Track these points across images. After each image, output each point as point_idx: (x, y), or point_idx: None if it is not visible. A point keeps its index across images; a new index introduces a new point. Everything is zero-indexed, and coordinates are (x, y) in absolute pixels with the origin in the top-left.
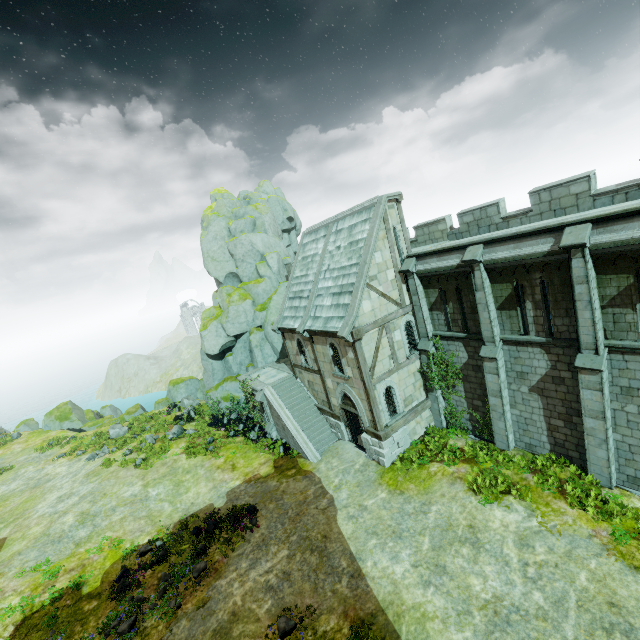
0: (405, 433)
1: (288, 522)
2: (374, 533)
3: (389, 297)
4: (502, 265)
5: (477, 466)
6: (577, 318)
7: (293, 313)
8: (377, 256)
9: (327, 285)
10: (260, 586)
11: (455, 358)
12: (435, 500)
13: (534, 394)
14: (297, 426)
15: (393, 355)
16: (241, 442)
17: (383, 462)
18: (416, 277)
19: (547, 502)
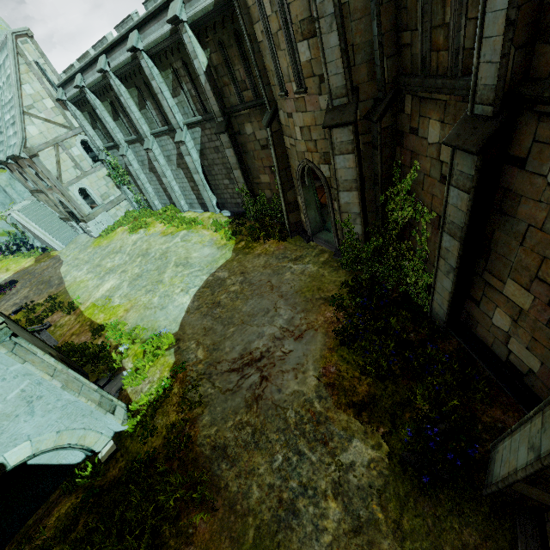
0: (105, 216)
1: (34, 279)
2: (76, 266)
3: (55, 122)
4: (96, 88)
5: (135, 221)
6: (132, 119)
7: (2, 147)
8: (27, 88)
9: (7, 118)
10: (10, 306)
11: (120, 161)
12: (113, 243)
13: (151, 173)
14: (44, 232)
15: (77, 166)
16: (15, 256)
17: (92, 235)
18: (70, 104)
19: (154, 225)
